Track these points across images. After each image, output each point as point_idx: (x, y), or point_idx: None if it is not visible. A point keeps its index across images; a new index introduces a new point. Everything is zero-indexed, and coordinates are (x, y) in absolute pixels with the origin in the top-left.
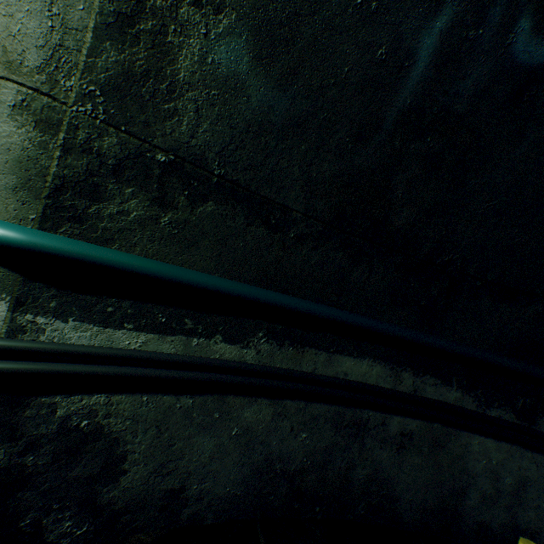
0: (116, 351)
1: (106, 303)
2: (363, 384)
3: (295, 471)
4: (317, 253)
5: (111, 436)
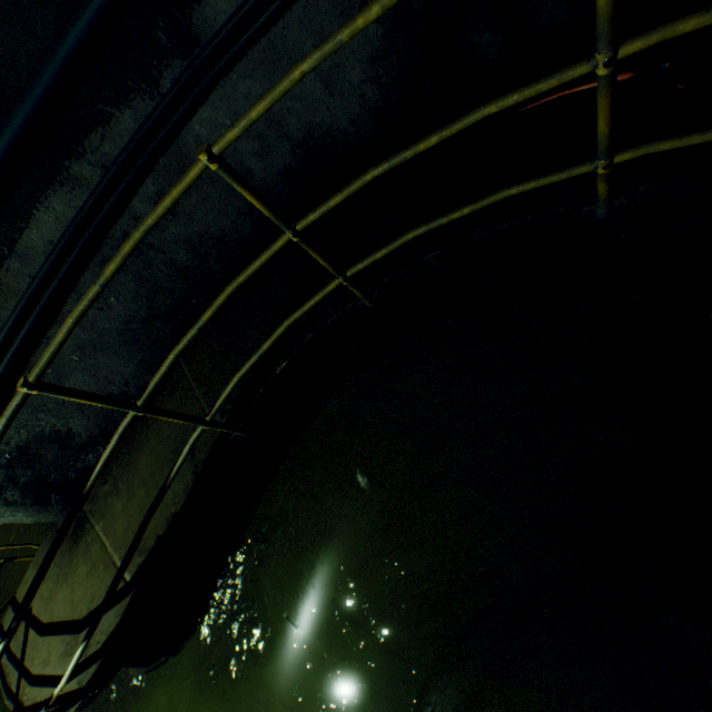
0: None
1: None
2: (66, 235)
3: (148, 313)
4: None
5: (32, 440)
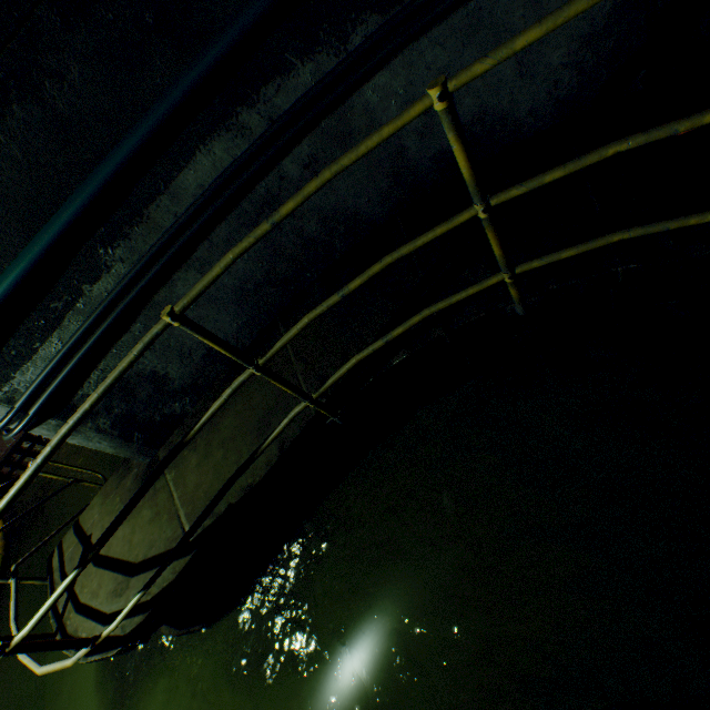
0: (56, 360)
1: (7, 354)
2: (218, 181)
3: (264, 277)
4: (7, 145)
5: (133, 375)
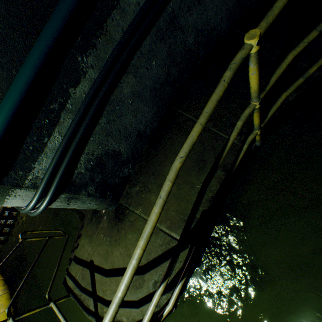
0: (60, 149)
1: (26, 149)
2: None
3: (165, 78)
4: None
5: (103, 154)
